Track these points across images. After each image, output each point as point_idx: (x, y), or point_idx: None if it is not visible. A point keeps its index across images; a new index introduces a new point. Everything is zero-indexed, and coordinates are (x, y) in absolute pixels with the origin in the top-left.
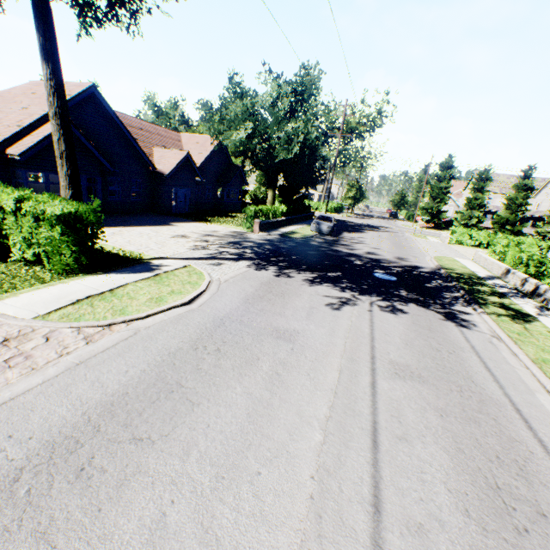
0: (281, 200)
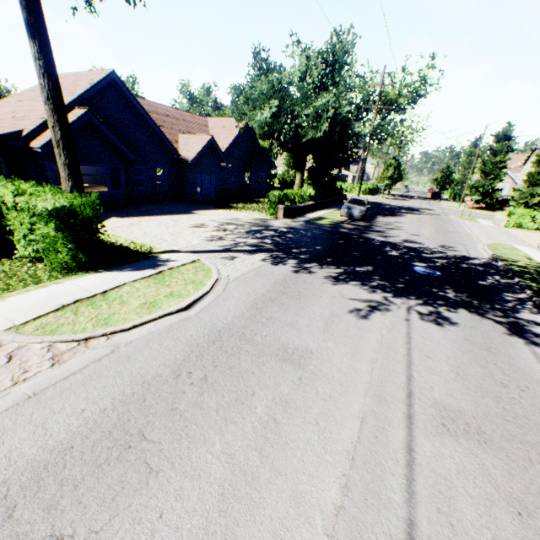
0: (310, 183)
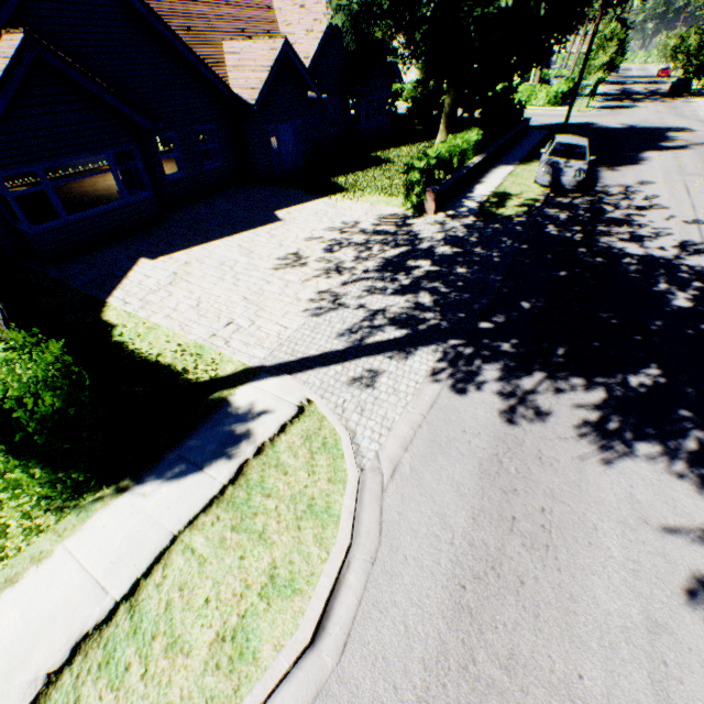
0: (465, 105)
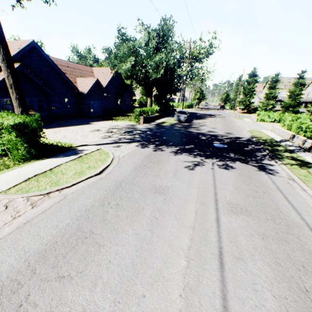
0: (156, 103)
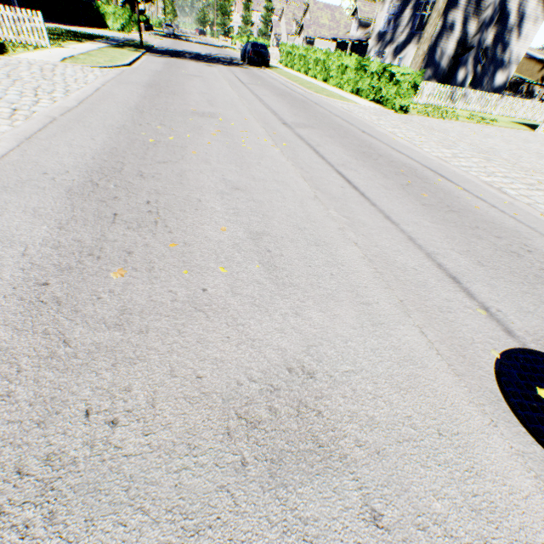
0: None
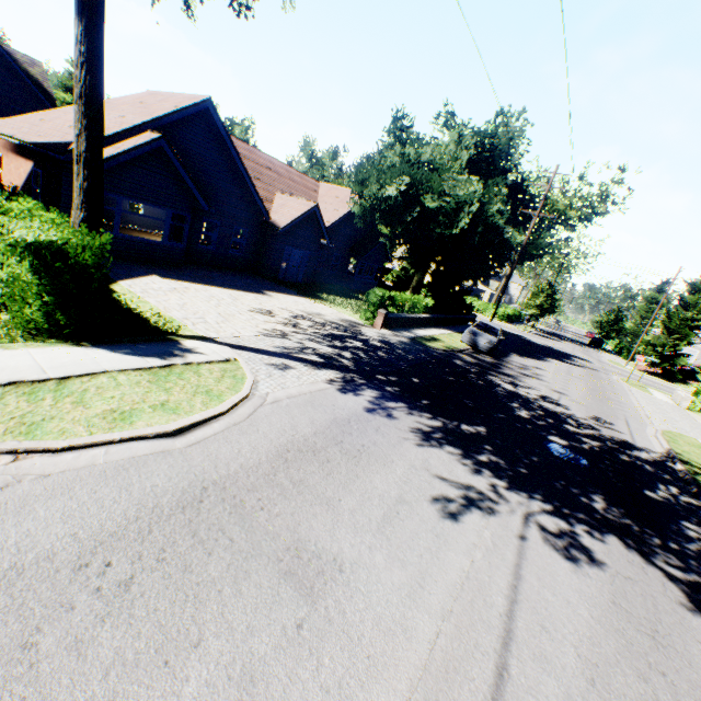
0: (432, 290)
